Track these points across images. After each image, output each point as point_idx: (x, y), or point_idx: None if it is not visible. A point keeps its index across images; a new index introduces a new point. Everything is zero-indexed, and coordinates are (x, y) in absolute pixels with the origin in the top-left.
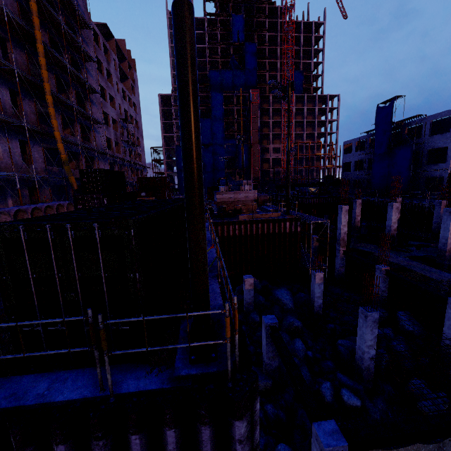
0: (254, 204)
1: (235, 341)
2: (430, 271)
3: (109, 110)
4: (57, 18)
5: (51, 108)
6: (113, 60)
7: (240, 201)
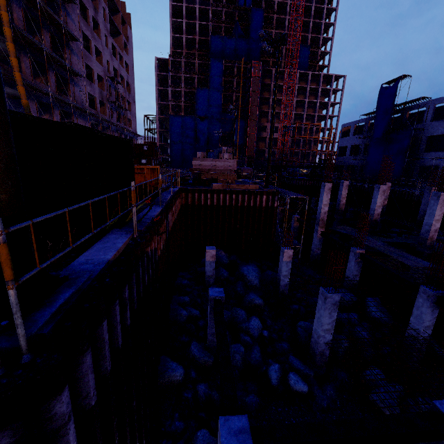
0: (232, 174)
1: (10, 301)
2: (407, 258)
3: (94, 65)
4: None
5: (9, 43)
6: (103, 9)
7: (218, 169)
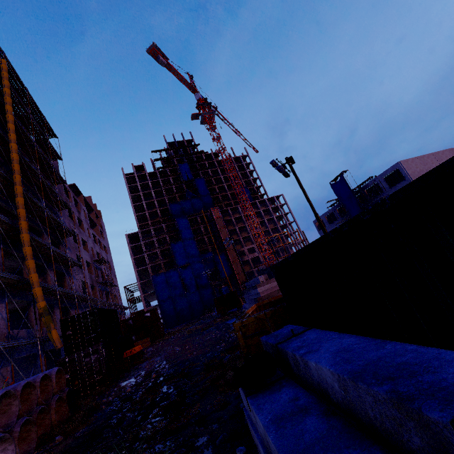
0: None
1: None
2: None
3: (83, 254)
4: (35, 171)
5: (27, 247)
6: (83, 211)
7: None
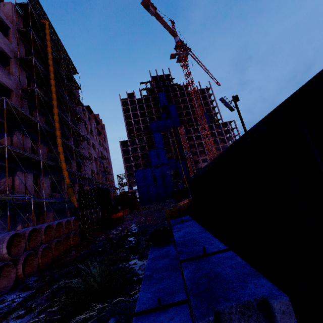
0: None
1: None
2: None
3: (92, 152)
4: (65, 98)
5: (60, 147)
6: (93, 124)
7: None
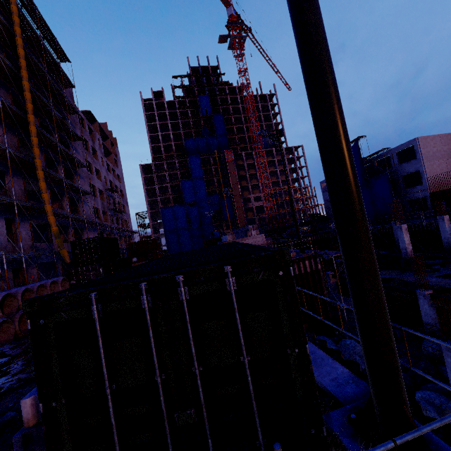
0: None
1: None
2: None
3: (96, 182)
4: (48, 106)
5: (42, 183)
6: (98, 139)
7: None
